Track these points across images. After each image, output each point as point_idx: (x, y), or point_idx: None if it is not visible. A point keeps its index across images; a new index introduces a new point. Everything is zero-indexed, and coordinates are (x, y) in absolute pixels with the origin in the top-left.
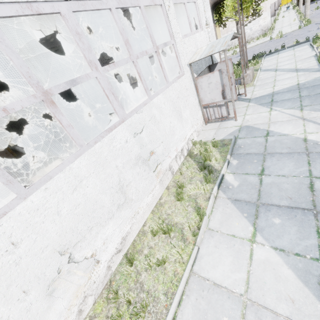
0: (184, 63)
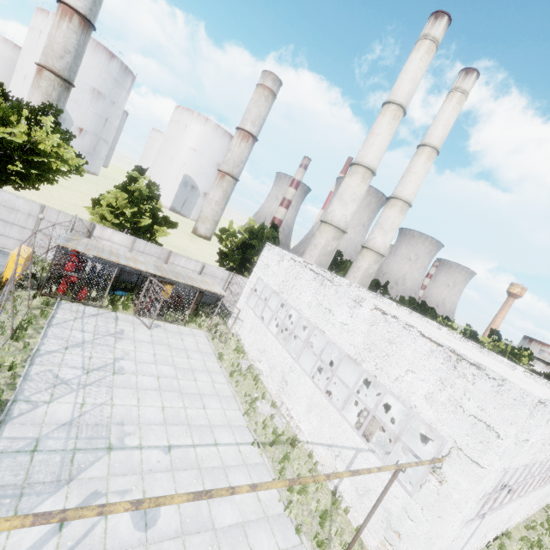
0: None
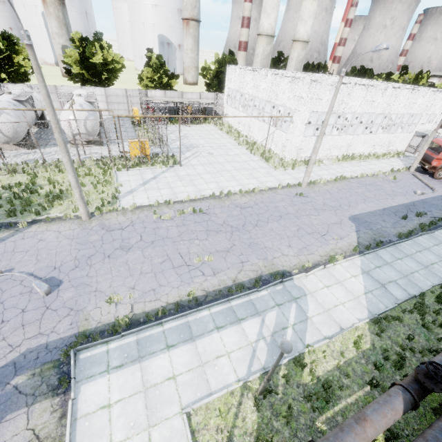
0: (415, 130)
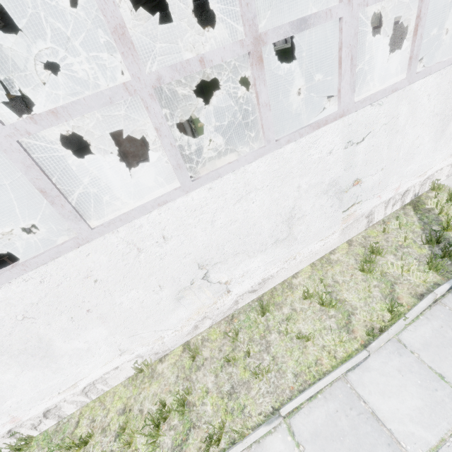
0: None
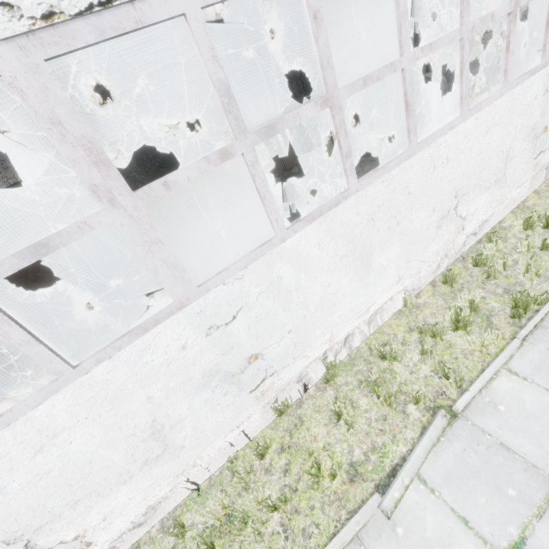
0: None
